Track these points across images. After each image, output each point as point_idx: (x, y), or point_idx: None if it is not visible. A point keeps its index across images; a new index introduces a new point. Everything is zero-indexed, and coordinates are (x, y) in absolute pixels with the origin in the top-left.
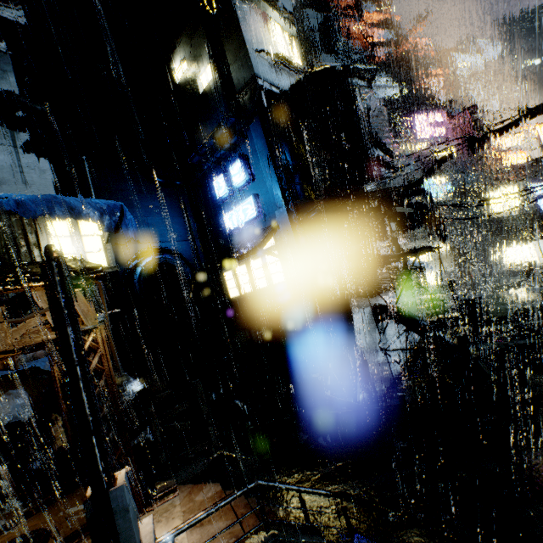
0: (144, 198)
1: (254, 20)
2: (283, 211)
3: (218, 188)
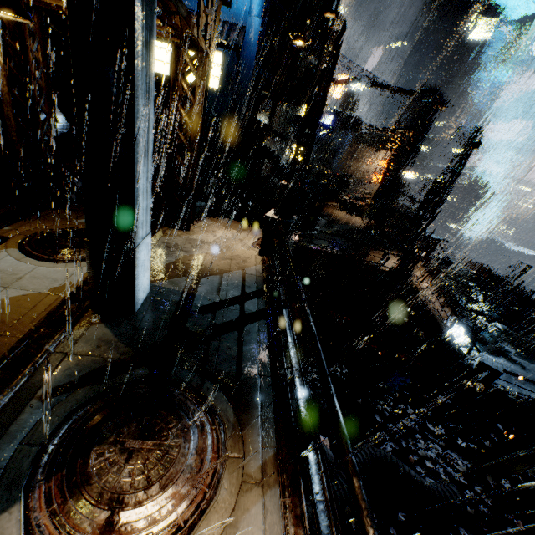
0: None
1: None
2: (258, 23)
3: None
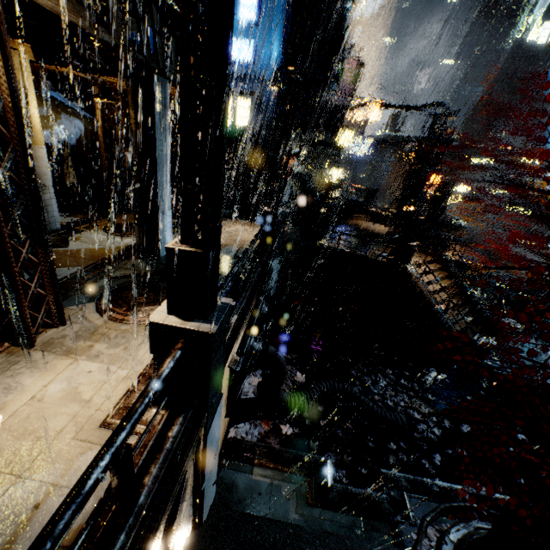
0: None
1: None
2: None
3: None
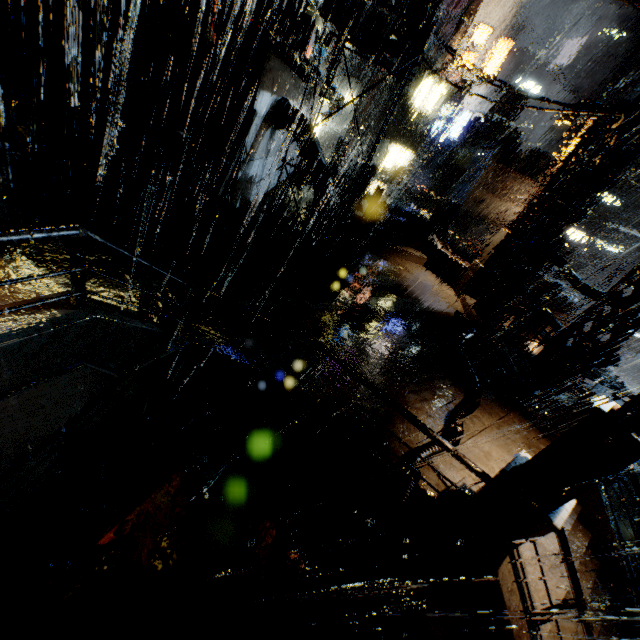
0: None
1: None
2: None
3: None
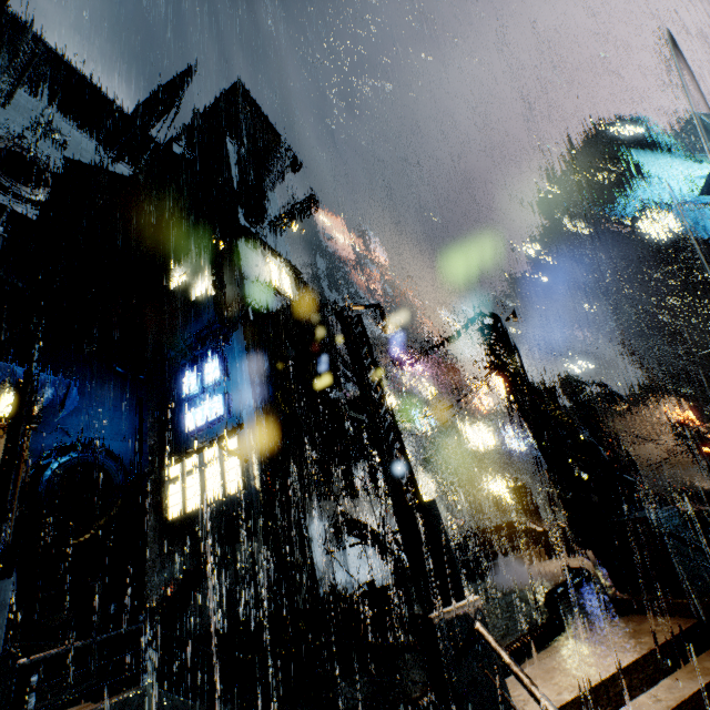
0: (94, 386)
1: (254, 260)
2: (251, 410)
3: (188, 385)
